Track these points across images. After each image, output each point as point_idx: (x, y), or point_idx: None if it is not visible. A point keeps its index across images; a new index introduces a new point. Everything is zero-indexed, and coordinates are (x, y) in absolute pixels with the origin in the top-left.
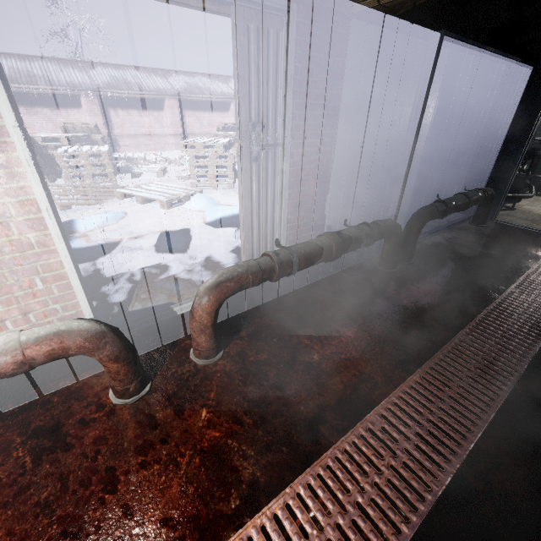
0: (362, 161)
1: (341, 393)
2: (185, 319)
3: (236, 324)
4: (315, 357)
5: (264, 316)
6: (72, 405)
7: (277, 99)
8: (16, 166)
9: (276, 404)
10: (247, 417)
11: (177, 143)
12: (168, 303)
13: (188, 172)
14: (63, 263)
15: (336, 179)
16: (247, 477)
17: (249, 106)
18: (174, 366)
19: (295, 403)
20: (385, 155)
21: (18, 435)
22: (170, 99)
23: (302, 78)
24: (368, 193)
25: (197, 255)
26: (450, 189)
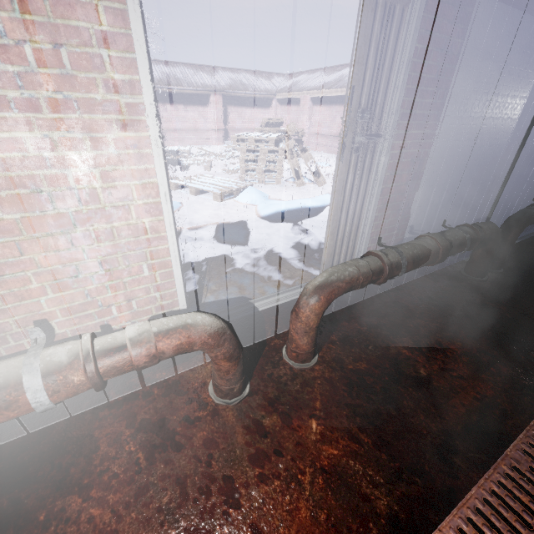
0: (456, 157)
1: (465, 418)
2: (268, 316)
3: (323, 326)
4: (422, 372)
5: (351, 320)
6: (173, 399)
7: (389, 84)
8: (145, 146)
9: (393, 423)
10: (363, 435)
11: (219, 138)
12: (240, 296)
13: (232, 166)
14: (170, 250)
15: (427, 175)
16: (383, 509)
17: (361, 91)
18: (269, 367)
19: (414, 425)
20: (479, 151)
21: (126, 427)
22: (215, 95)
23: (418, 61)
24: (455, 193)
25: (258, 249)
26: (532, 192)
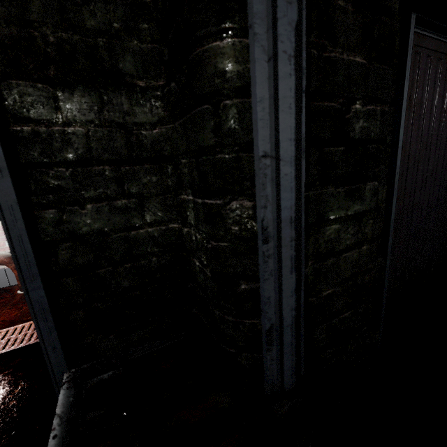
0: None
1: None
2: None
3: None
4: None
5: None
6: (3, 293)
7: None
8: None
9: None
10: None
11: None
12: None
13: None
14: None
15: None
16: None
17: None
18: None
19: None
20: None
21: None
22: None
23: None
24: None
25: None
26: None
